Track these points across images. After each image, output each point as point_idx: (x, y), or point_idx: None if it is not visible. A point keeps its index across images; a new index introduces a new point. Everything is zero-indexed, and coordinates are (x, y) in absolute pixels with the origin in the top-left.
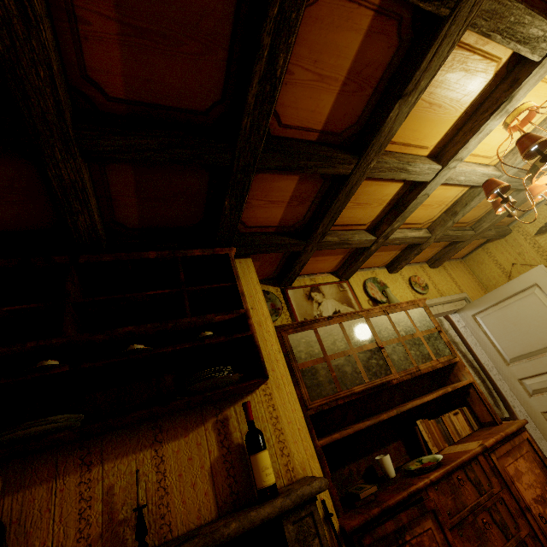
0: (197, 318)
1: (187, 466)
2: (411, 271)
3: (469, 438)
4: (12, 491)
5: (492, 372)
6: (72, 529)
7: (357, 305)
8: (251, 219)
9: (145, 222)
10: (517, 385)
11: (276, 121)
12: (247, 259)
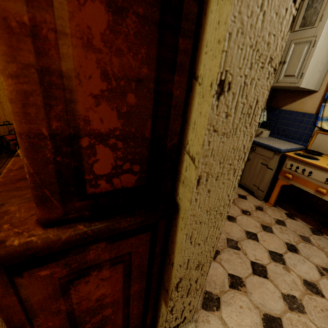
0: None
1: None
2: None
3: None
4: None
5: None
6: None
7: None
8: None
9: None
10: None
11: None
12: None
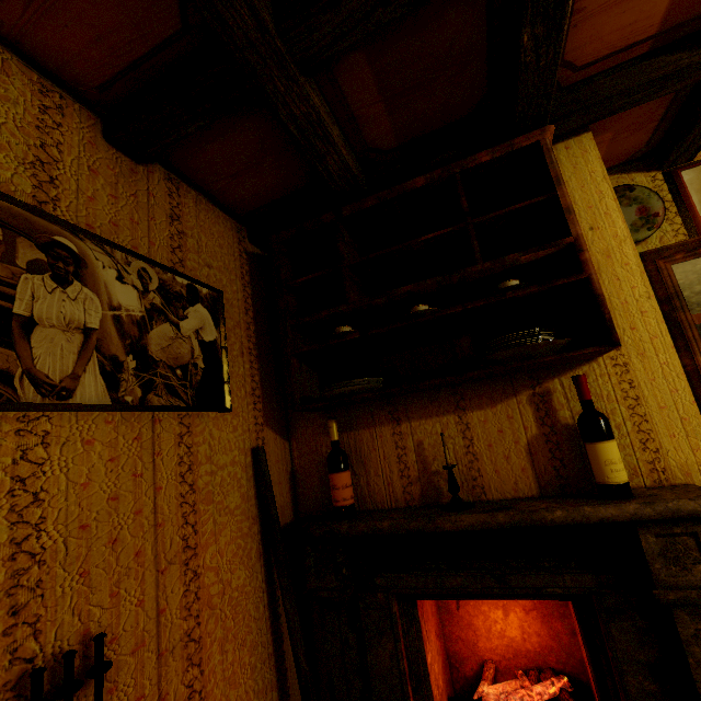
0: (492, 263)
1: (497, 438)
2: None
3: None
4: (346, 430)
5: None
6: (394, 467)
7: None
8: (587, 46)
9: (403, 134)
10: None
11: None
12: (581, 136)
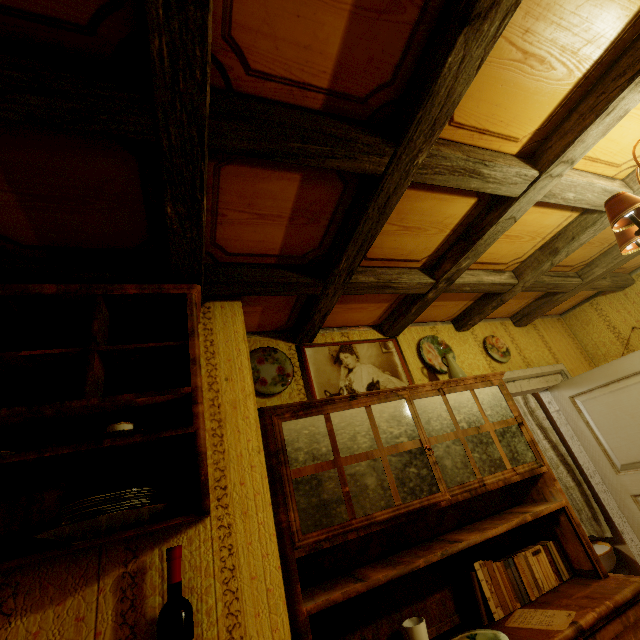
0: (101, 400)
1: None
2: (488, 329)
3: (555, 599)
4: None
5: (594, 479)
6: None
7: (405, 374)
8: (233, 241)
9: (49, 237)
10: (630, 502)
11: (239, 63)
12: (234, 302)
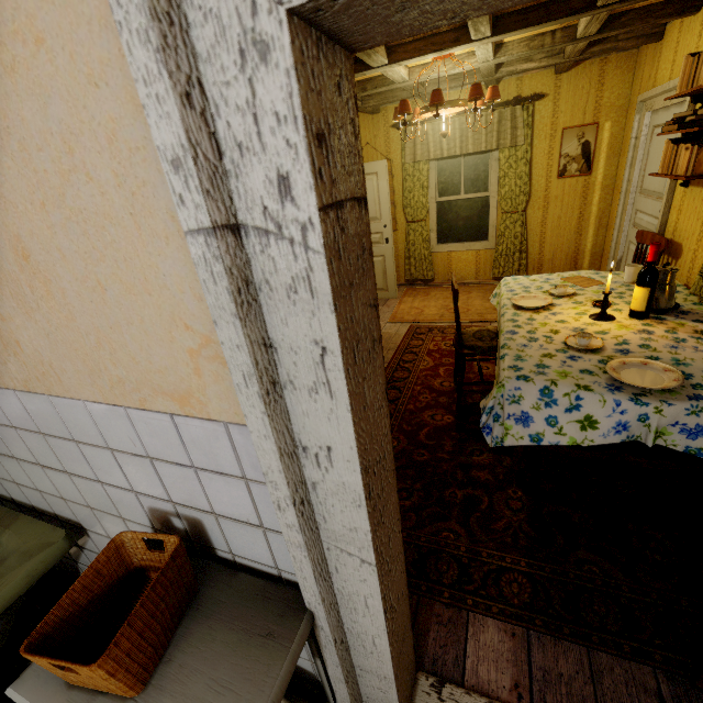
0: None
1: None
2: None
3: None
4: None
5: None
6: None
7: None
8: None
9: None
10: None
11: None
12: None
